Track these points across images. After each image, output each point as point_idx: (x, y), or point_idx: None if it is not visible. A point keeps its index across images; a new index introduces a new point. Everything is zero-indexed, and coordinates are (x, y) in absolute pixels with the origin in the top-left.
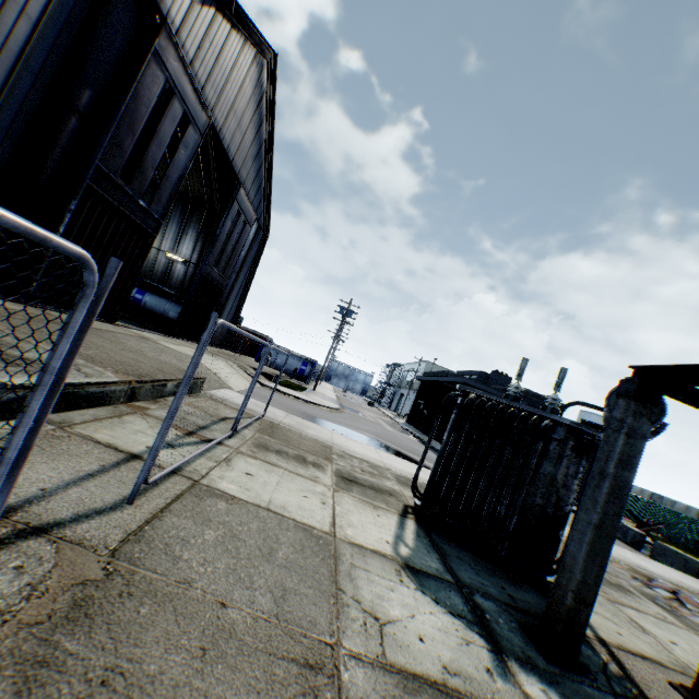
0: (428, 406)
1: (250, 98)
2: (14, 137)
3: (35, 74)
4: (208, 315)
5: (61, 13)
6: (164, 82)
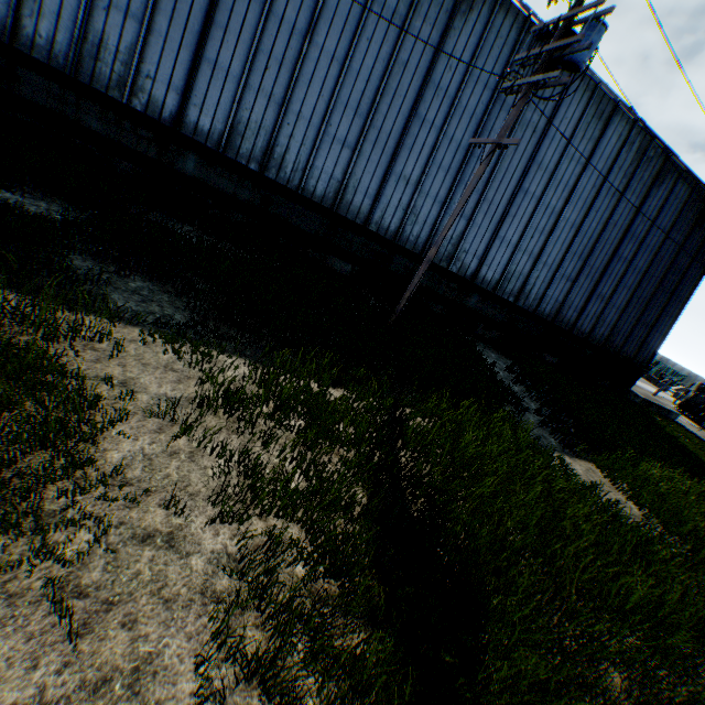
0: None
1: None
2: None
3: None
4: None
5: None
6: None
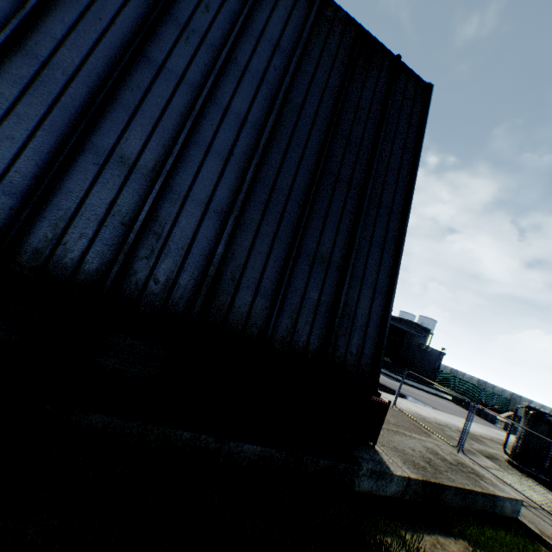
0: None
1: None
2: None
3: None
4: None
5: None
6: None
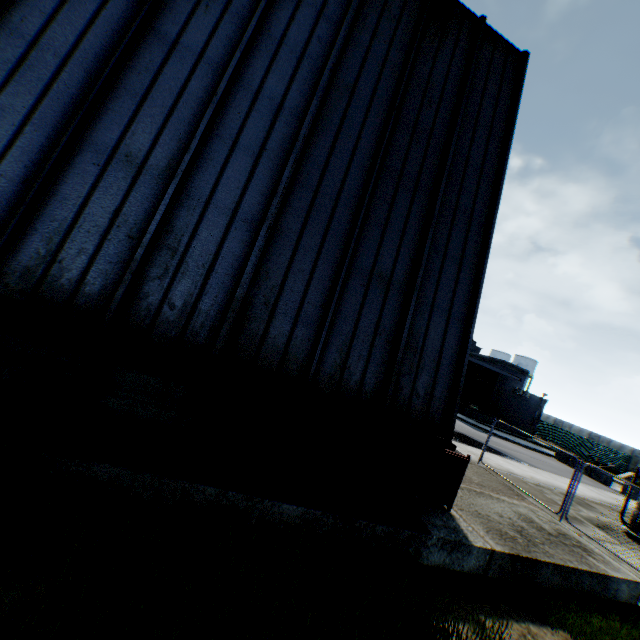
0: None
1: None
2: None
3: None
4: None
5: None
6: None
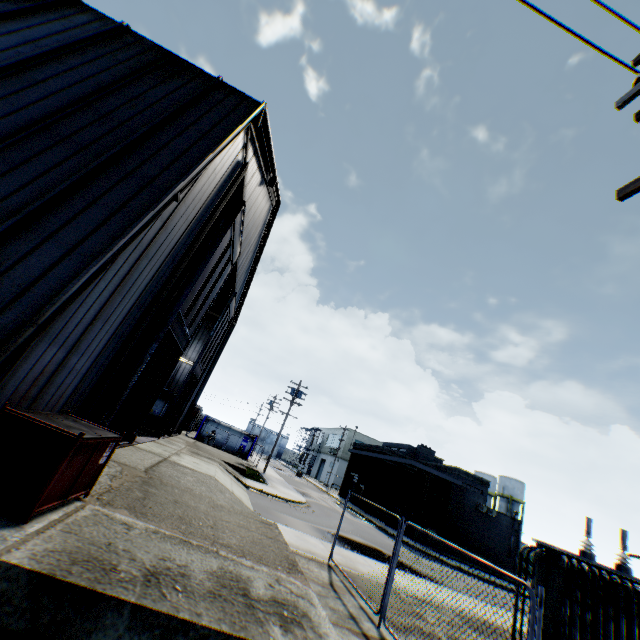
0: (365, 481)
1: (258, 232)
2: (144, 306)
3: (173, 257)
4: (182, 406)
5: (201, 213)
6: (229, 239)
